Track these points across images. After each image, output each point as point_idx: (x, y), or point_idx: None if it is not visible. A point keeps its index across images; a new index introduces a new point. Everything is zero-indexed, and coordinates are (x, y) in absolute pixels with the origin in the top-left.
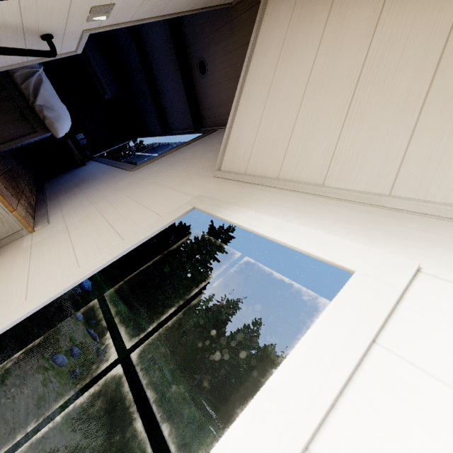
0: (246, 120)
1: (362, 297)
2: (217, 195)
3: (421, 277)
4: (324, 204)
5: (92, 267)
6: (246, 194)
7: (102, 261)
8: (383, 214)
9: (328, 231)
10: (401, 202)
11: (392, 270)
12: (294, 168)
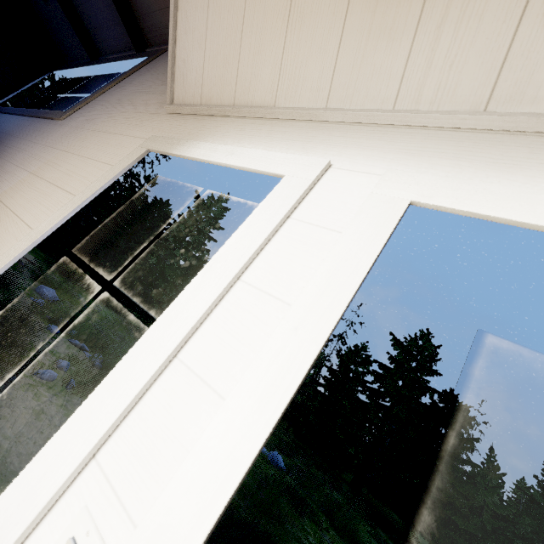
0: (190, 32)
1: (285, 191)
2: (173, 133)
3: (330, 171)
4: (275, 127)
5: (48, 225)
6: (203, 128)
7: (59, 218)
8: (320, 128)
9: (274, 150)
10: (332, 114)
11: (310, 169)
12: (247, 91)
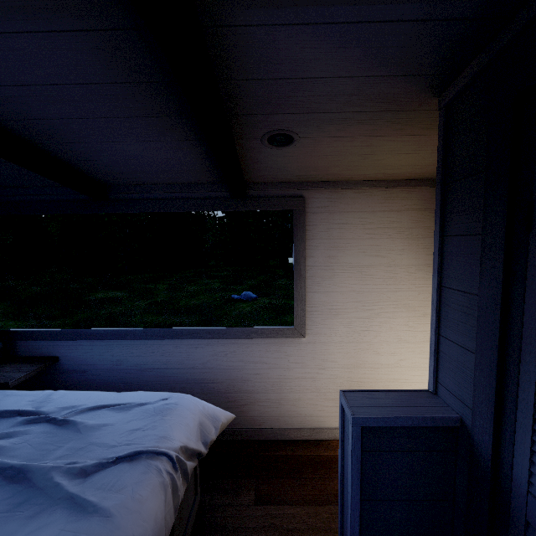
0: None
1: None
2: None
3: None
4: None
5: None
6: None
7: None
8: None
9: None
10: None
11: None
12: None
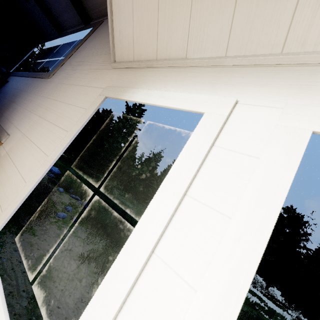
0: (122, 11)
1: (207, 126)
2: (119, 83)
3: (237, 106)
4: (188, 73)
5: (56, 153)
6: (138, 77)
7: (61, 148)
8: (222, 71)
9: (191, 92)
10: (231, 60)
11: (223, 106)
12: (165, 48)
